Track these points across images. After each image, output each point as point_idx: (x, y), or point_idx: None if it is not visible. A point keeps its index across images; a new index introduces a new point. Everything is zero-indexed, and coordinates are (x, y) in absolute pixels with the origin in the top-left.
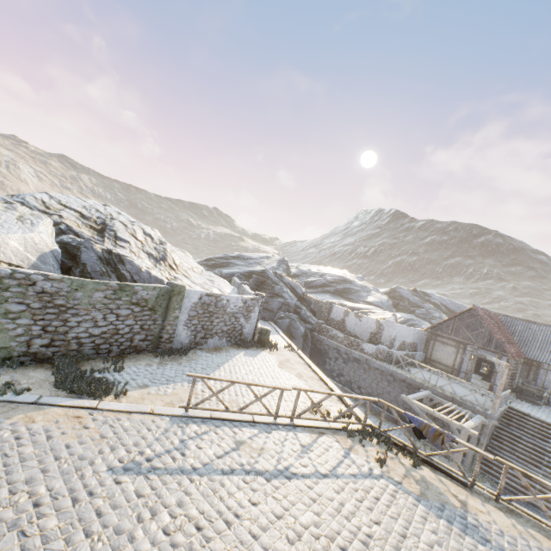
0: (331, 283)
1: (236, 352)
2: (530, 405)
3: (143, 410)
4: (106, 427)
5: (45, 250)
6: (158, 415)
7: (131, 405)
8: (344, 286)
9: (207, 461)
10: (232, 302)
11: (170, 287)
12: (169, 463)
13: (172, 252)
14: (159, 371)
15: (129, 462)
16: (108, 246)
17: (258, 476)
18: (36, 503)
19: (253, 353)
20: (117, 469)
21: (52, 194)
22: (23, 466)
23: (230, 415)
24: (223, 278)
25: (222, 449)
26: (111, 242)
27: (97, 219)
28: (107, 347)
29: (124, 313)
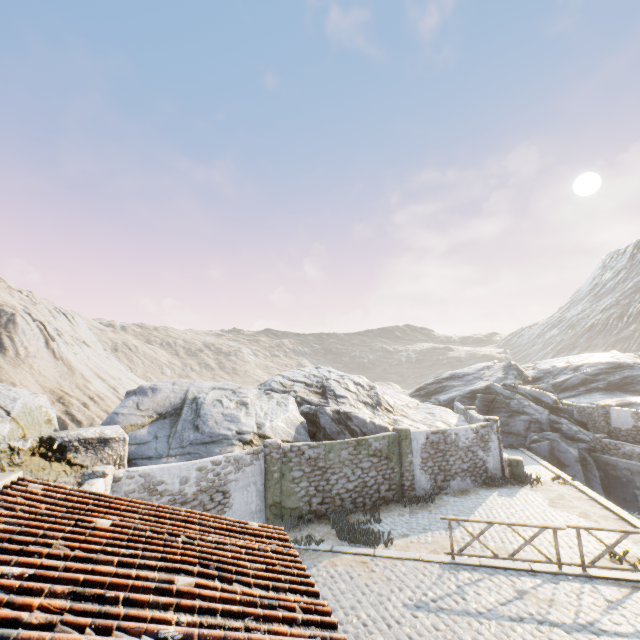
0: (595, 376)
1: (487, 493)
2: None
3: (412, 556)
4: (387, 571)
5: (297, 423)
6: (427, 561)
7: (400, 552)
8: (621, 374)
9: (489, 606)
10: (462, 435)
11: (396, 433)
12: (452, 605)
13: (383, 394)
14: (412, 520)
15: (417, 601)
16: (333, 406)
17: (554, 627)
18: (363, 623)
19: (509, 492)
20: (410, 606)
21: (283, 373)
22: (344, 597)
23: (501, 562)
24: (442, 406)
25: (503, 597)
26: (333, 401)
27: (317, 384)
28: (361, 500)
29: (366, 466)
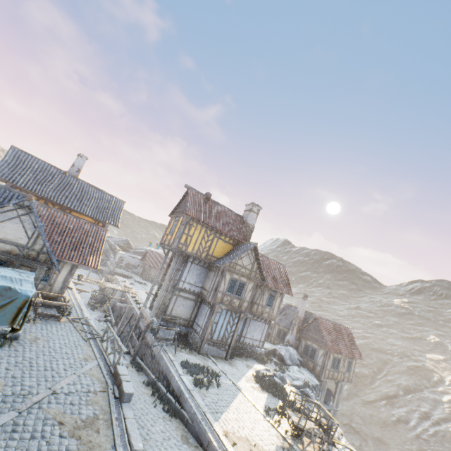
0: None
1: None
2: (149, 282)
3: None
4: None
5: None
6: None
7: None
8: None
9: None
10: None
11: None
12: None
13: None
14: None
15: None
16: None
17: None
18: None
19: None
20: None
21: None
22: None
23: None
24: None
25: None
26: None
27: None
28: None
29: None
